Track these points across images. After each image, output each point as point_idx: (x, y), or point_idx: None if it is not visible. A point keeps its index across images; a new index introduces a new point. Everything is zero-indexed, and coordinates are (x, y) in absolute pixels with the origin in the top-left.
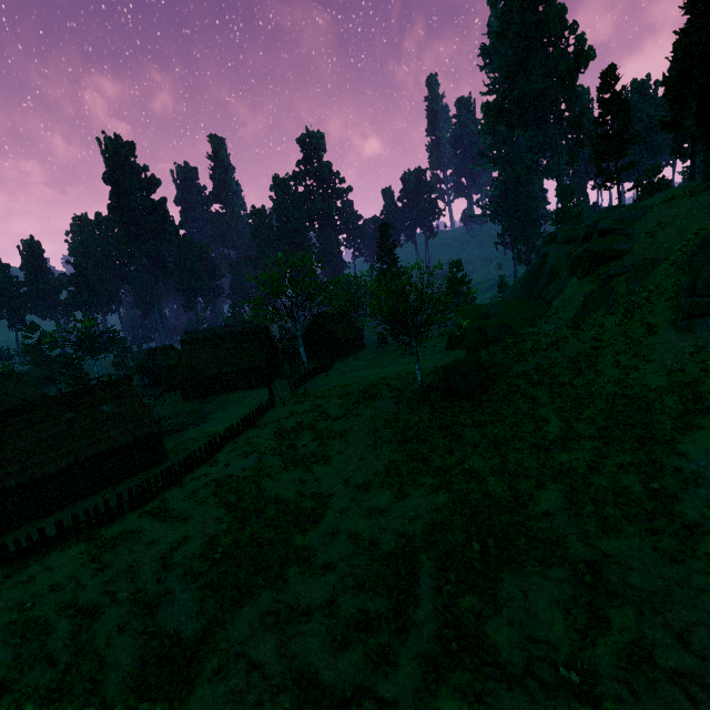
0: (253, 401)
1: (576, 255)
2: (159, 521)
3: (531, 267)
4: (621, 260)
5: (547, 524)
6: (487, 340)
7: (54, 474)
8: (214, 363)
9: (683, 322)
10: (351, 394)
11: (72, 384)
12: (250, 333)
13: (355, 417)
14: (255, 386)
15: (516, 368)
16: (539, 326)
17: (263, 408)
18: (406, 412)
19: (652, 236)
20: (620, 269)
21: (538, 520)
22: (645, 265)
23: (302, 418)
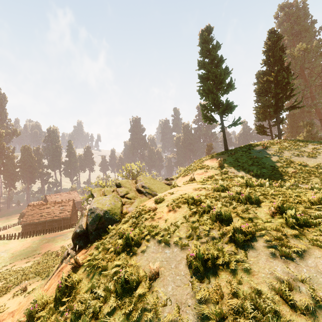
0: None
1: None
2: (18, 243)
3: None
4: None
5: (0, 282)
6: None
7: (42, 223)
8: None
9: None
10: None
11: None
12: None
13: None
14: None
15: None
16: None
17: None
18: None
19: None
20: None
21: (3, 280)
22: None
23: None
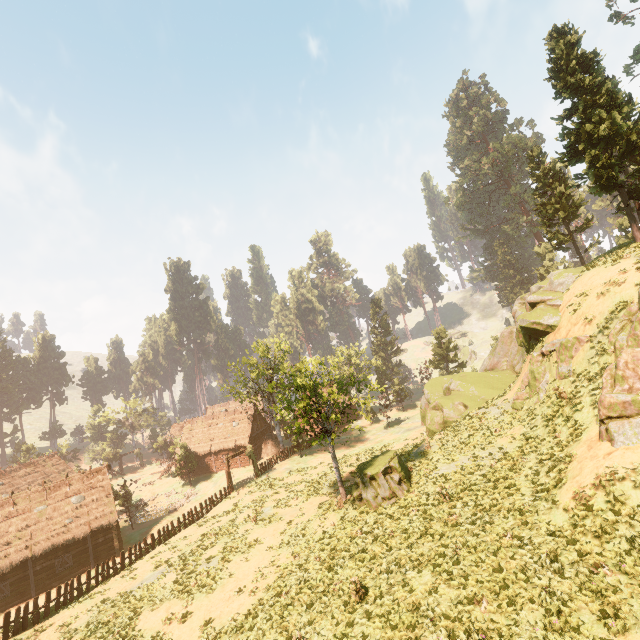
0: (225, 484)
1: (518, 327)
2: None
3: (504, 333)
4: (551, 335)
5: None
6: (444, 420)
7: (9, 571)
8: (206, 442)
9: (602, 425)
10: (298, 484)
11: (106, 460)
12: (240, 411)
13: (276, 521)
14: (240, 465)
15: (440, 469)
16: (488, 408)
17: (216, 498)
18: (319, 520)
19: (575, 309)
20: (550, 345)
21: None
22: (569, 343)
23: (237, 516)
